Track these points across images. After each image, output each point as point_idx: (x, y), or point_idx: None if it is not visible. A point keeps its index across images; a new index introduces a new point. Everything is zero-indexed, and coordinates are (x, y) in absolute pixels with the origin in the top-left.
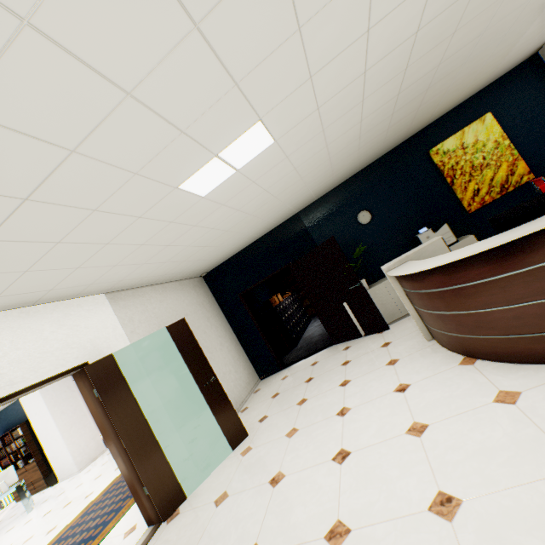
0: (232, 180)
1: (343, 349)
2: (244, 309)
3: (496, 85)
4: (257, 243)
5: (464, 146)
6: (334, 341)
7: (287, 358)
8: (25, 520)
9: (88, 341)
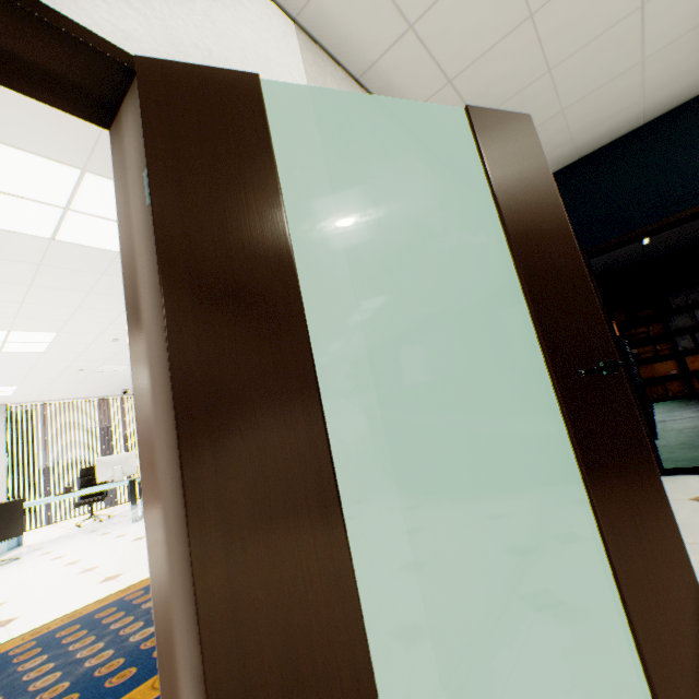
0: None
1: None
2: None
3: None
4: (692, 107)
5: None
6: None
7: None
8: (121, 532)
9: (196, 44)
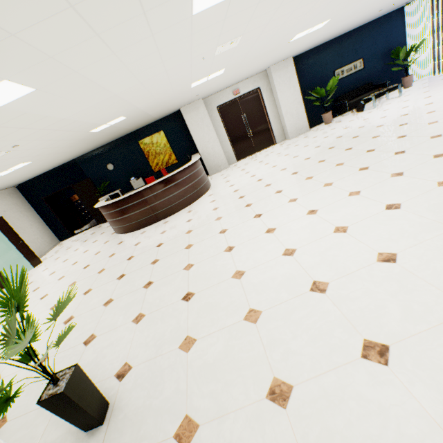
0: (17, 170)
1: (99, 227)
2: (47, 206)
3: (166, 119)
4: (52, 171)
5: (153, 143)
6: (98, 223)
7: (79, 231)
8: None
9: None
